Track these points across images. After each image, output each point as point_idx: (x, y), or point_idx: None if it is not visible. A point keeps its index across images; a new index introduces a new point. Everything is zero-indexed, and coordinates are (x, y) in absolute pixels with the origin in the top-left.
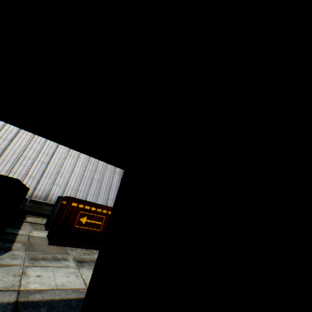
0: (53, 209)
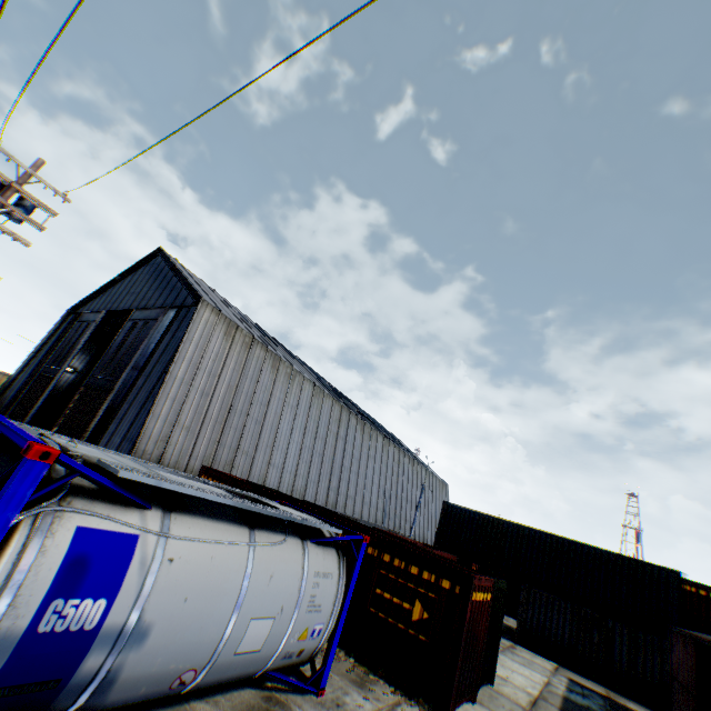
0: None
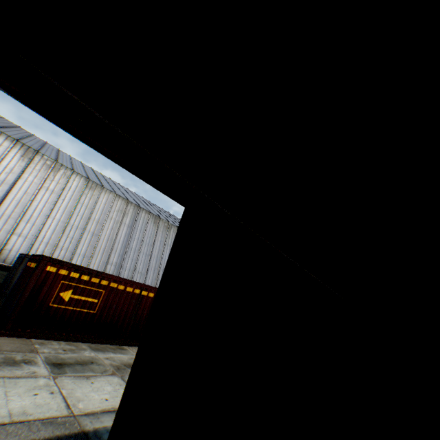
0: (10, 275)
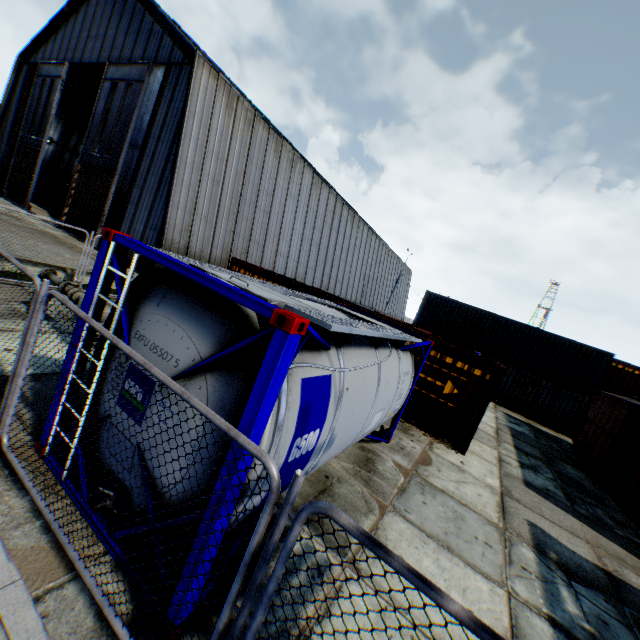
0: None
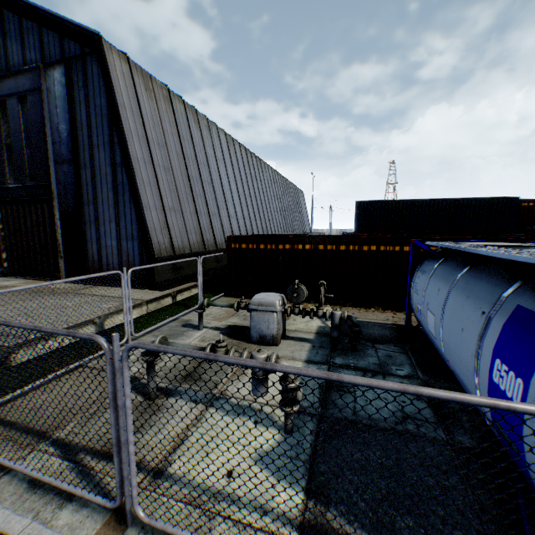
0: None
